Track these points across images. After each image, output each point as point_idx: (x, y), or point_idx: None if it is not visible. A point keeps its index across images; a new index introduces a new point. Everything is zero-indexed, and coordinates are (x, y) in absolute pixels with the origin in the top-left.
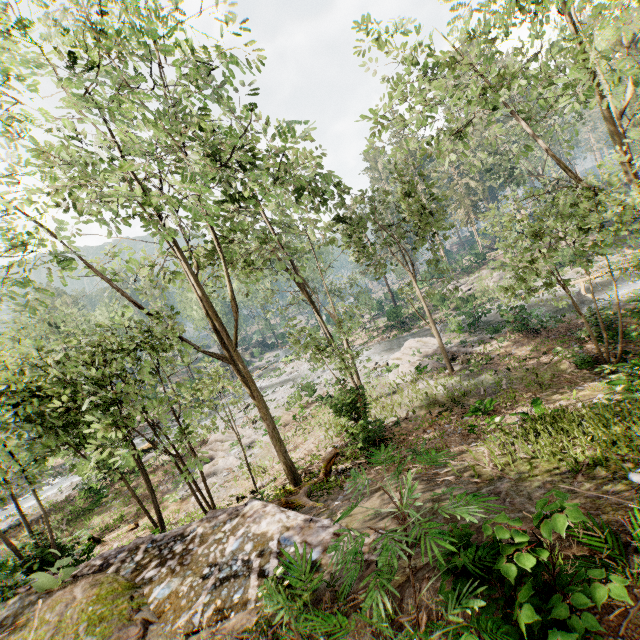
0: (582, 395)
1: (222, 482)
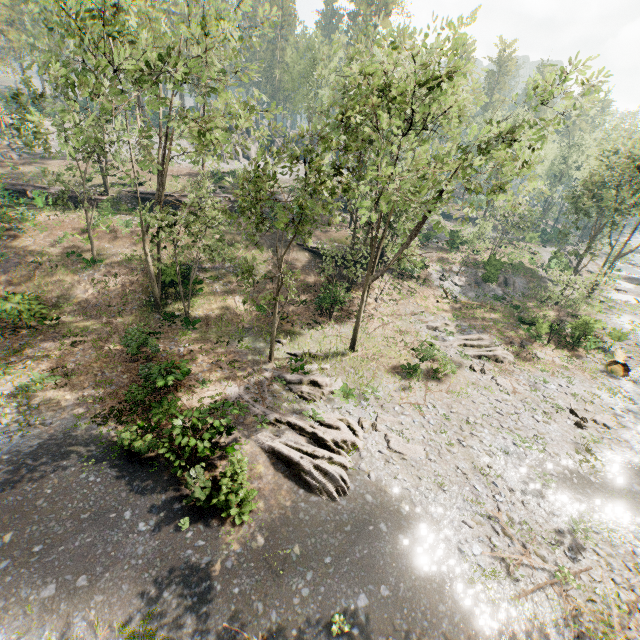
0: (219, 301)
1: (414, 313)
